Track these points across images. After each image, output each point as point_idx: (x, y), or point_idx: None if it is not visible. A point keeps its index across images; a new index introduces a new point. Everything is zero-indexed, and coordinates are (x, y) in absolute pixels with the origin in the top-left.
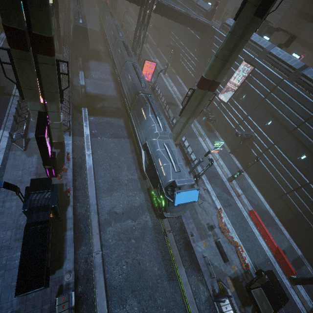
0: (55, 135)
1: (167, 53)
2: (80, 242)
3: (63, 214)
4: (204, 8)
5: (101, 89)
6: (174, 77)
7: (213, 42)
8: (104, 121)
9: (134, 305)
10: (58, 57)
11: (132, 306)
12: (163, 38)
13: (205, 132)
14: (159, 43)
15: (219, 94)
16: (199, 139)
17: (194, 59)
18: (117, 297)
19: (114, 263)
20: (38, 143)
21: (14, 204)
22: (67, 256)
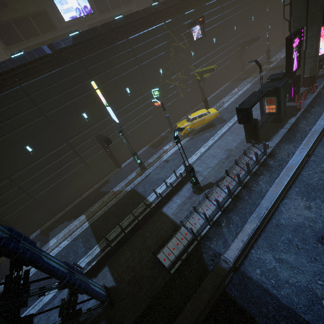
0: (307, 68)
1: None
2: (290, 143)
3: (285, 121)
4: None
5: None
6: None
7: None
8: None
9: (323, 208)
10: None
11: (320, 207)
12: None
13: None
14: None
15: None
16: None
17: None
18: (304, 190)
19: (319, 170)
20: (286, 46)
21: (256, 113)
22: (273, 140)
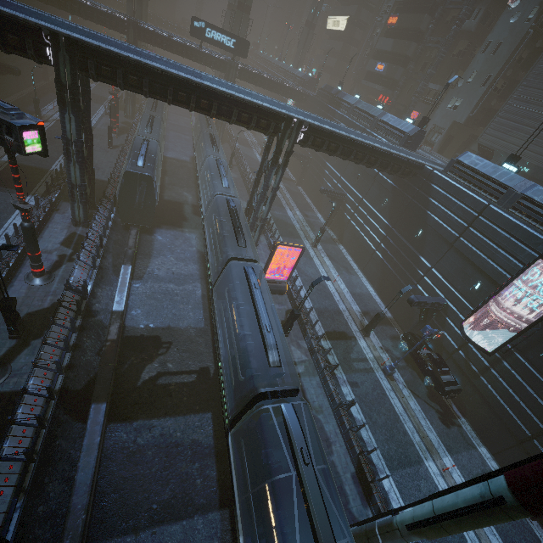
0: None
1: (317, 197)
2: None
3: None
4: (400, 129)
5: (168, 310)
6: (335, 250)
7: (429, 196)
8: (154, 435)
9: None
10: (78, 237)
11: None
12: (309, 171)
13: (437, 428)
14: (301, 179)
15: (462, 321)
16: (428, 470)
17: (381, 223)
18: None
19: None
20: None
21: None
22: None
